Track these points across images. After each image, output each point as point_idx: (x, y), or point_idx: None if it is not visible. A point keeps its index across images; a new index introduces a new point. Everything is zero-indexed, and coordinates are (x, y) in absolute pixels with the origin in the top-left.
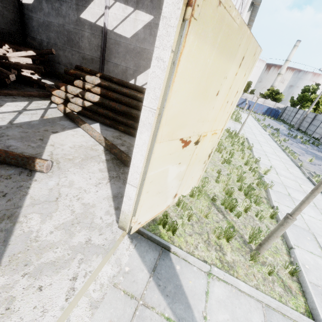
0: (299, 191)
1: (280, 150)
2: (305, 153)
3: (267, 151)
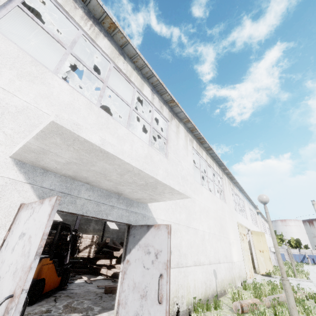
0: None
1: None
2: None
3: None
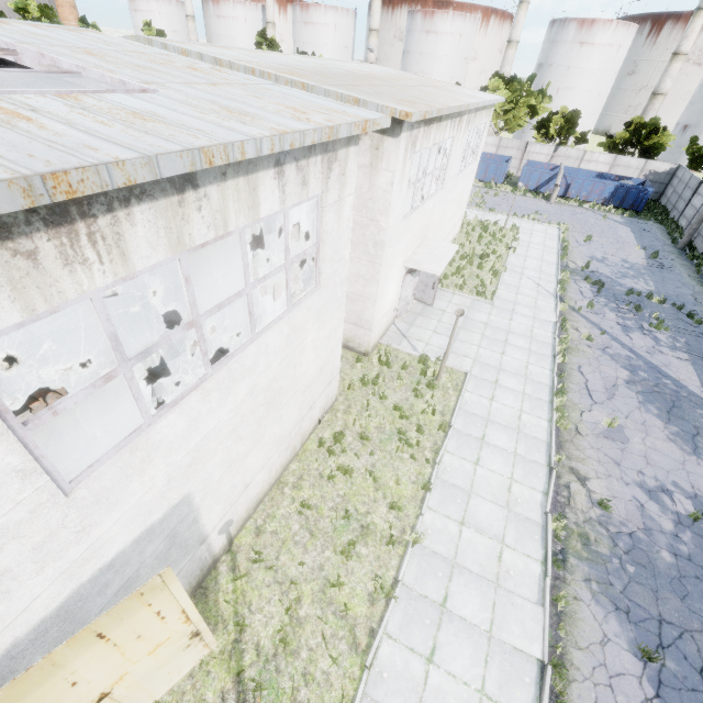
0: (480, 582)
1: (545, 397)
2: (624, 384)
3: (498, 418)
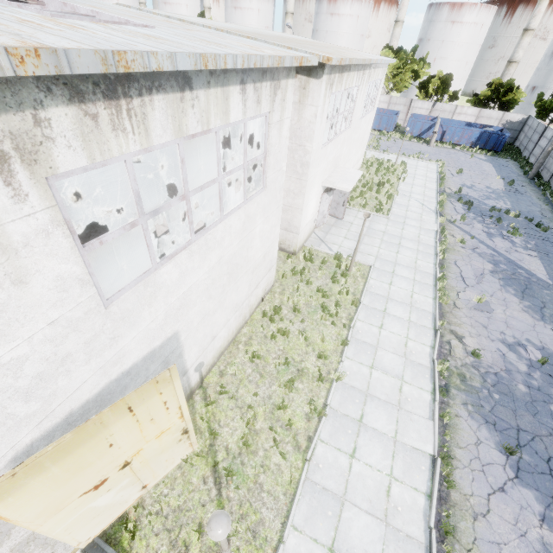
0: (386, 406)
1: (430, 283)
2: (489, 273)
3: (395, 297)
